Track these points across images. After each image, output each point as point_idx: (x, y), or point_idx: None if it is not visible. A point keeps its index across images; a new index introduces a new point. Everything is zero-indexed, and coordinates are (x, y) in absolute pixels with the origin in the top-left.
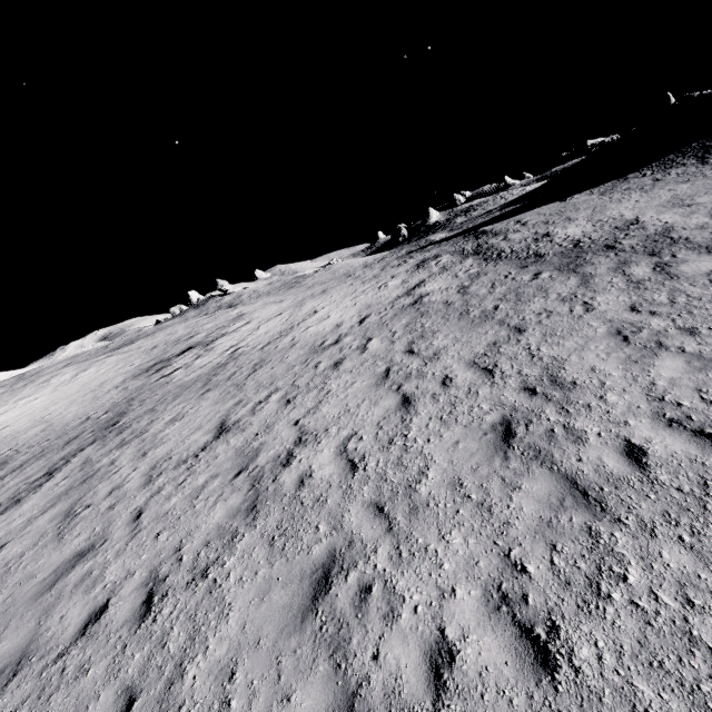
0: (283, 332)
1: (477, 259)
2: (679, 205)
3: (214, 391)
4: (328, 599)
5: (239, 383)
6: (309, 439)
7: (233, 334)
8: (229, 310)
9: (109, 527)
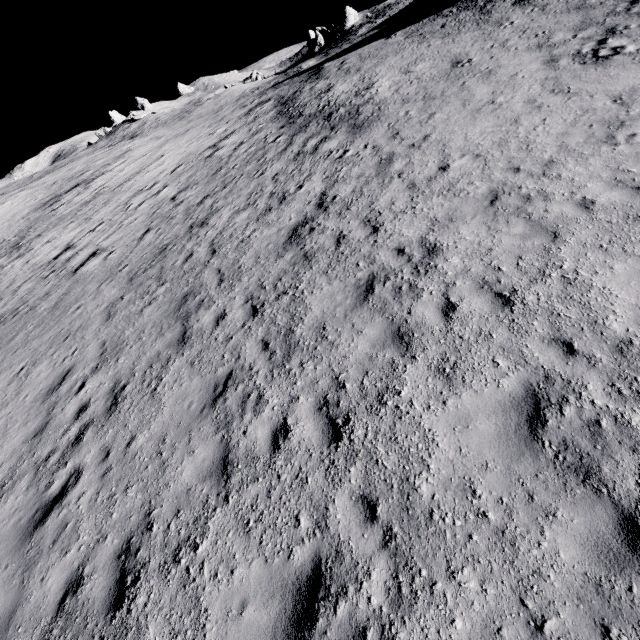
0: (133, 175)
1: (276, 112)
2: (405, 70)
3: (74, 223)
4: (67, 311)
5: (88, 217)
6: (98, 253)
7: (108, 173)
8: (126, 144)
9: (5, 296)
